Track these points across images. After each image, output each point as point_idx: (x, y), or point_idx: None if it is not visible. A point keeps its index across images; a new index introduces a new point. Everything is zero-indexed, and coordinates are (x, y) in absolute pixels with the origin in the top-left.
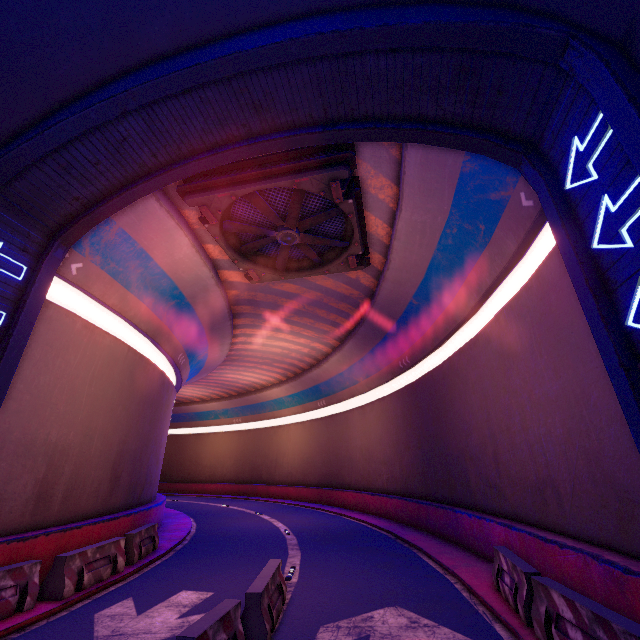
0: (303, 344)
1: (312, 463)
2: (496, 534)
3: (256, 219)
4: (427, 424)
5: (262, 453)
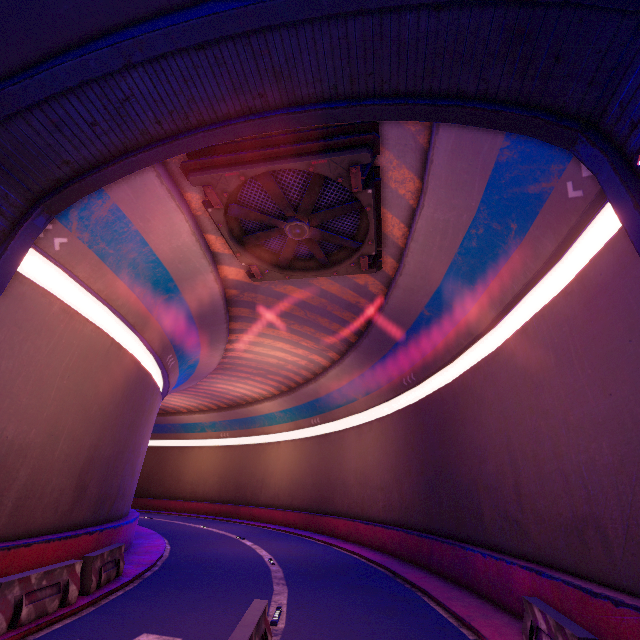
0: (301, 355)
1: (301, 485)
2: (519, 580)
3: (264, 208)
4: (432, 447)
5: (248, 471)
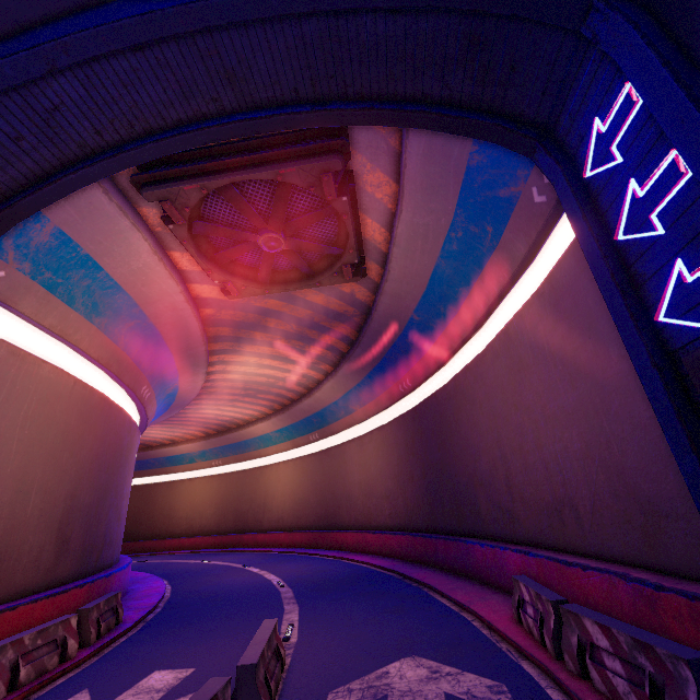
0: (292, 371)
1: (306, 504)
2: (512, 562)
3: (233, 220)
4: (432, 451)
5: (248, 498)
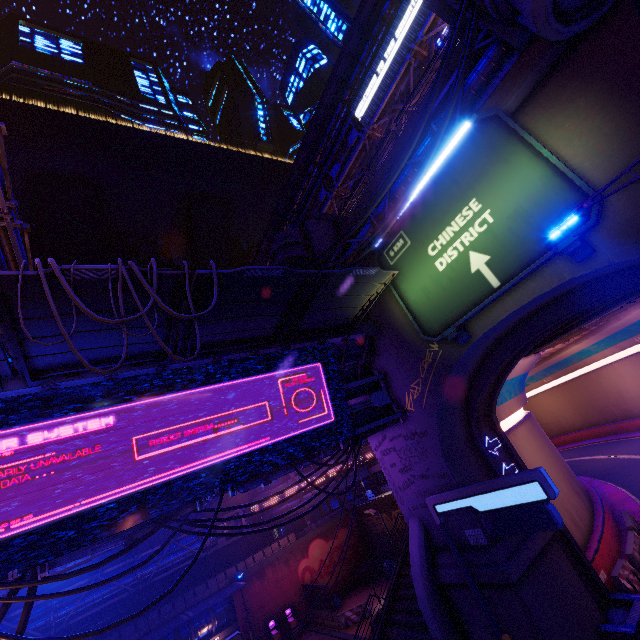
0: None
1: None
2: None
3: None
4: None
5: (598, 396)
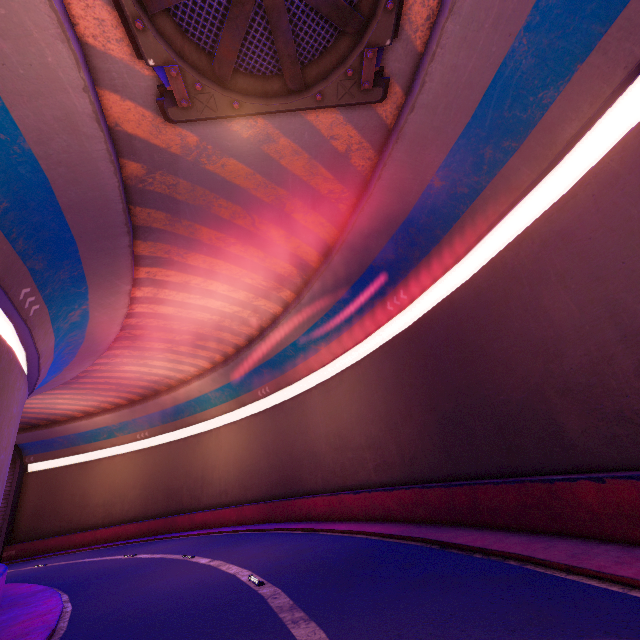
0: (243, 302)
1: (255, 471)
2: None
3: None
4: (446, 373)
5: (181, 472)
